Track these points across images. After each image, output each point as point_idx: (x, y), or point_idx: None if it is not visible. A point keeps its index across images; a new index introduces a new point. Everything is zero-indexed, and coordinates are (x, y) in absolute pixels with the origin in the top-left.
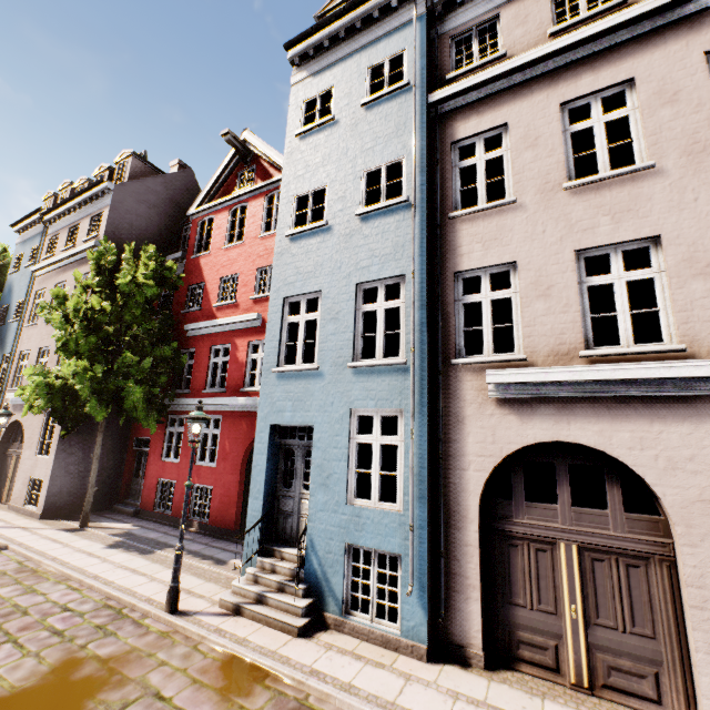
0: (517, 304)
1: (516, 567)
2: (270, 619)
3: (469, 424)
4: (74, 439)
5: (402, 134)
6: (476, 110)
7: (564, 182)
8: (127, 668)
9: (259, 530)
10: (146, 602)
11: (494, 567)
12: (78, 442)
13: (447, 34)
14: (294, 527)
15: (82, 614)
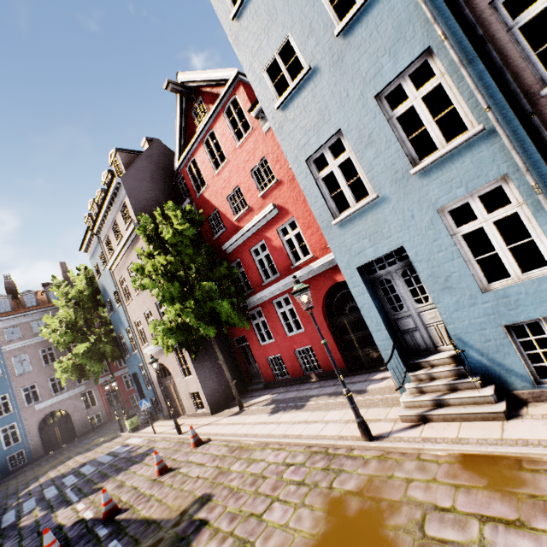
0: None
1: None
2: (464, 415)
3: None
4: (200, 358)
5: None
6: None
7: None
8: (383, 494)
9: (397, 353)
10: (341, 440)
11: None
12: (203, 358)
13: None
14: (426, 338)
15: (302, 464)
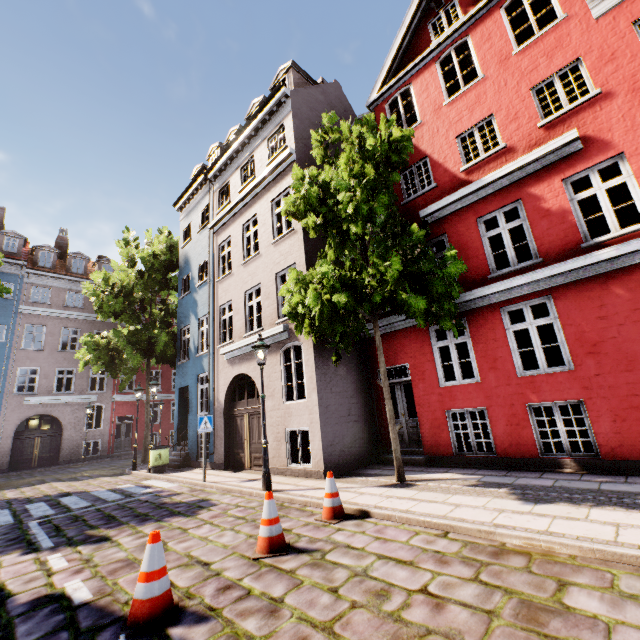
0: None
1: None
2: None
3: None
4: (327, 375)
5: None
6: None
7: None
8: None
9: None
10: None
11: None
12: (330, 378)
13: None
14: None
15: None
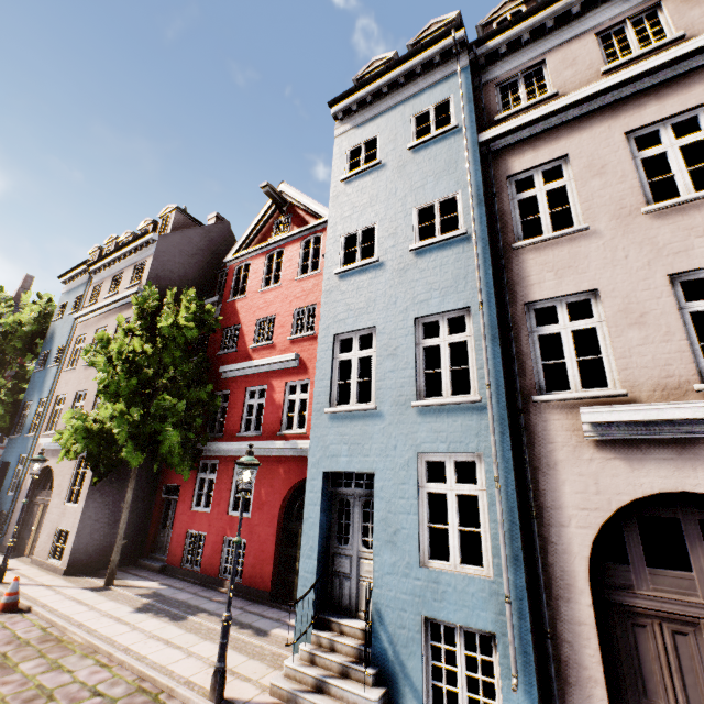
0: (604, 334)
1: (647, 655)
2: None
3: (563, 470)
4: (104, 487)
5: (454, 172)
6: (530, 145)
7: (642, 206)
8: None
9: (313, 596)
10: (186, 686)
11: (616, 653)
12: (108, 489)
13: (491, 82)
14: (353, 593)
15: (114, 700)
